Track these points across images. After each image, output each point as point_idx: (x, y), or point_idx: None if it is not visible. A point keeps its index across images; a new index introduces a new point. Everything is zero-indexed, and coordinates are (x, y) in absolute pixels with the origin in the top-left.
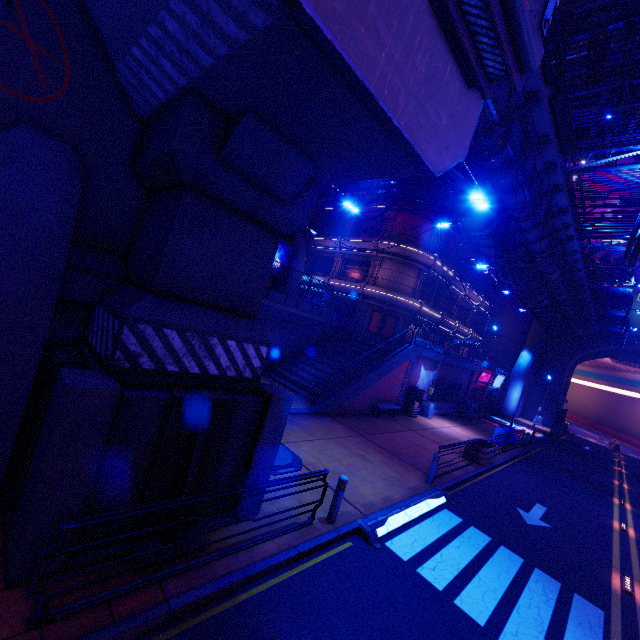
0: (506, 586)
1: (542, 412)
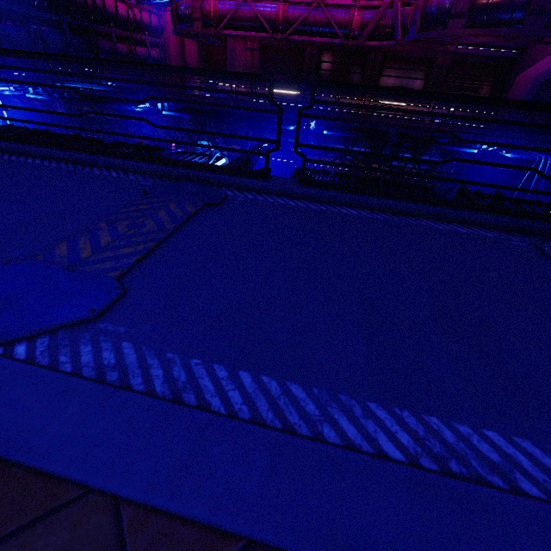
0: None
1: None
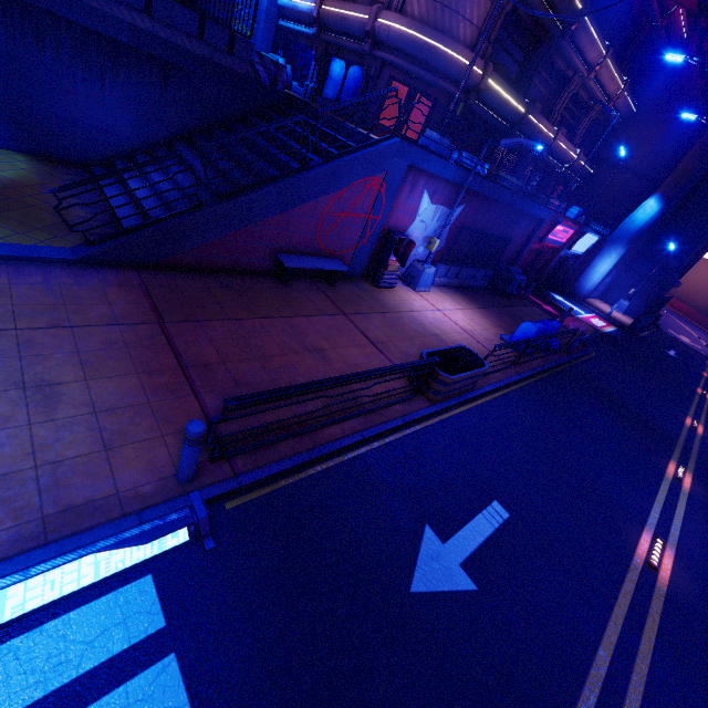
0: None
1: (633, 296)
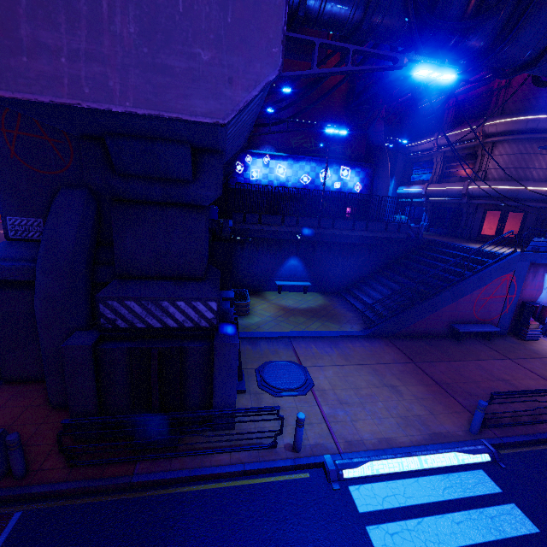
0: None
1: None
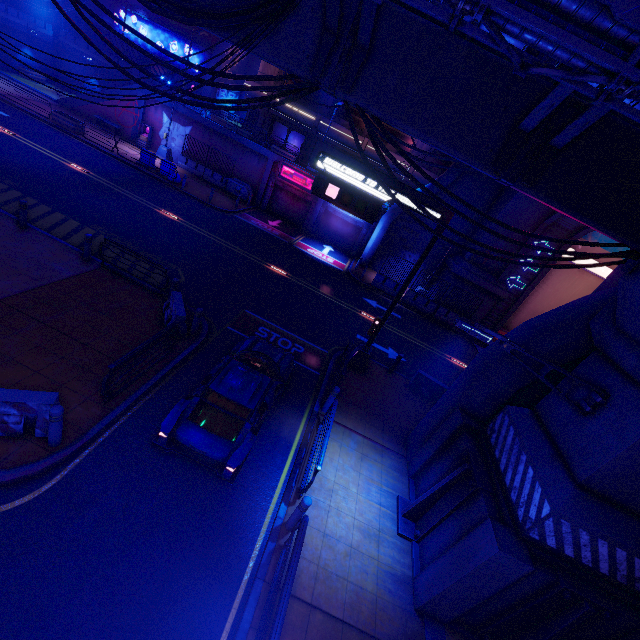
0: None
1: (436, 288)
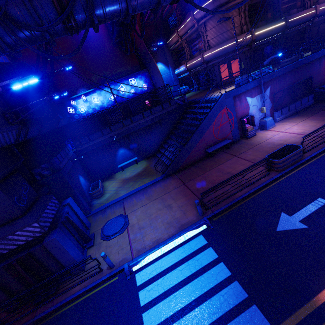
0: (190, 301)
1: None
